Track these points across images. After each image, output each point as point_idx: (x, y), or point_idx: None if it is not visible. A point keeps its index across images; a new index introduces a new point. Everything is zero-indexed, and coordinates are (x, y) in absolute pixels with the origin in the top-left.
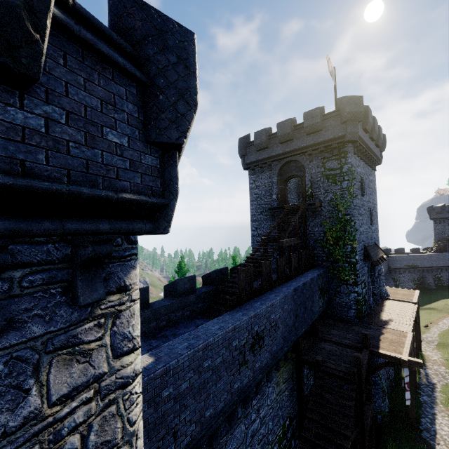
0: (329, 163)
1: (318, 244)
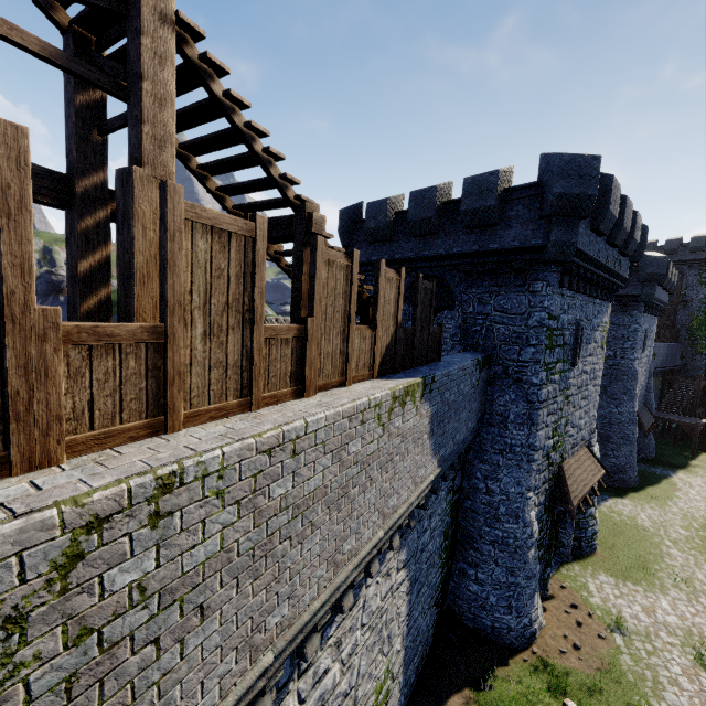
0: (705, 274)
1: (684, 328)
